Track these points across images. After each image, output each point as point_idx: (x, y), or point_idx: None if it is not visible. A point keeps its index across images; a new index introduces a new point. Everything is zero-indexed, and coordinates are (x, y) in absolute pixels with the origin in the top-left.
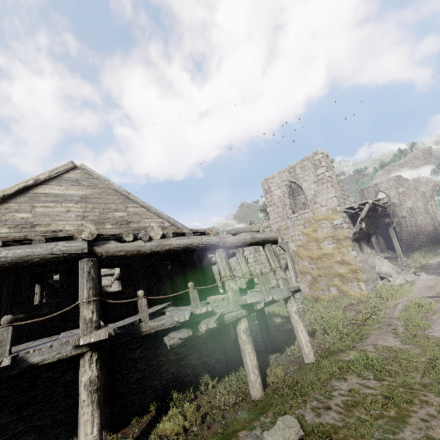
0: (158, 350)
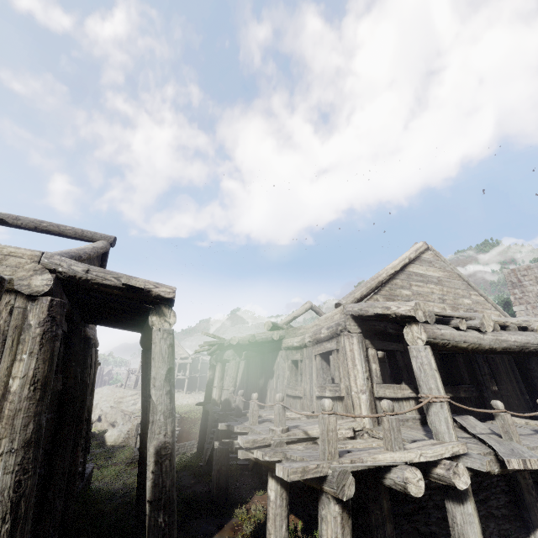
0: None
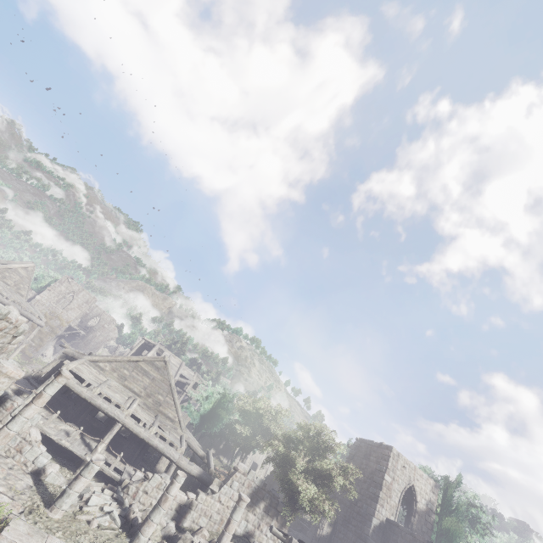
0: None
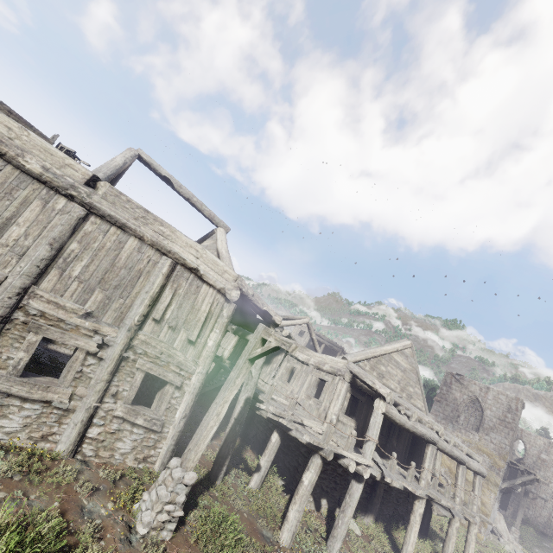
0: (392, 492)
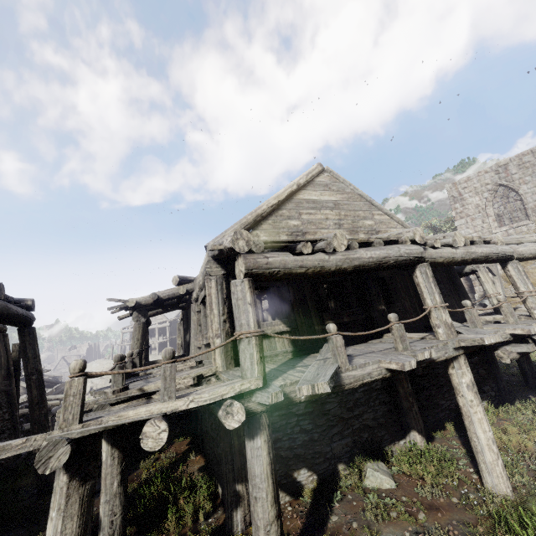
0: (436, 370)
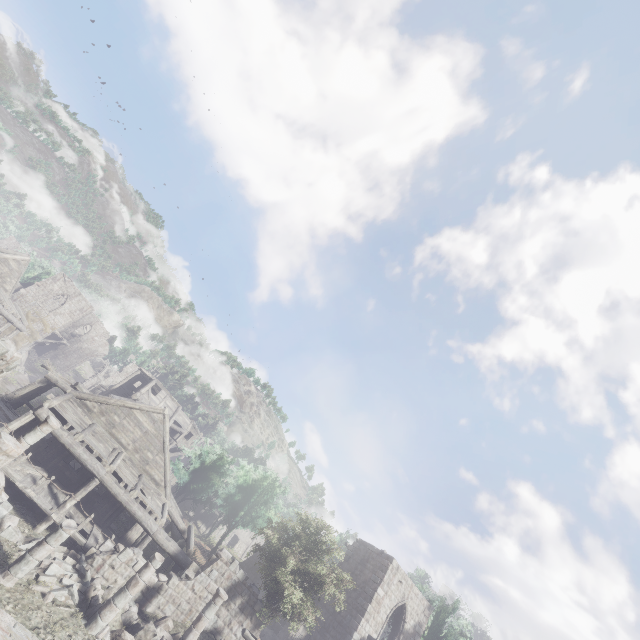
0: None
